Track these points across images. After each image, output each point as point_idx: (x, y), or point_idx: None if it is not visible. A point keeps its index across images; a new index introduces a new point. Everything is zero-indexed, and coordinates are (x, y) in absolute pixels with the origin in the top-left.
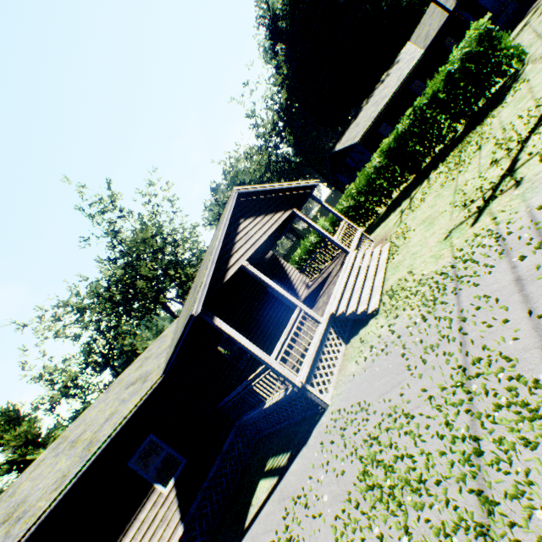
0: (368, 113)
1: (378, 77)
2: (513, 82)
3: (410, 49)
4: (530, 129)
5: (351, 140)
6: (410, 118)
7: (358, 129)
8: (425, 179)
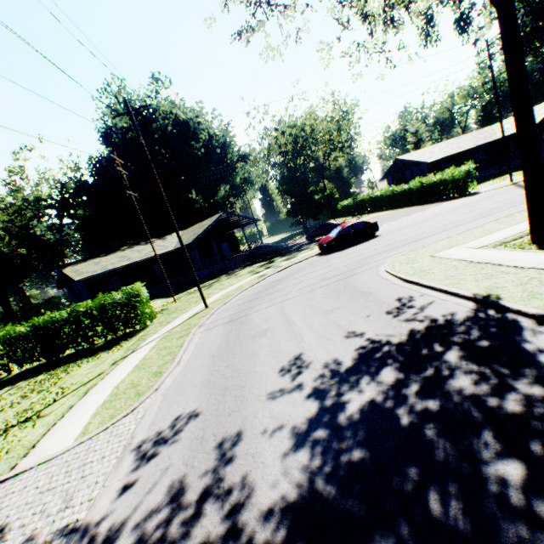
0: (113, 260)
1: (159, 233)
2: (133, 336)
3: (176, 238)
4: (26, 418)
5: (79, 273)
6: (69, 313)
7: (93, 268)
8: (38, 375)
